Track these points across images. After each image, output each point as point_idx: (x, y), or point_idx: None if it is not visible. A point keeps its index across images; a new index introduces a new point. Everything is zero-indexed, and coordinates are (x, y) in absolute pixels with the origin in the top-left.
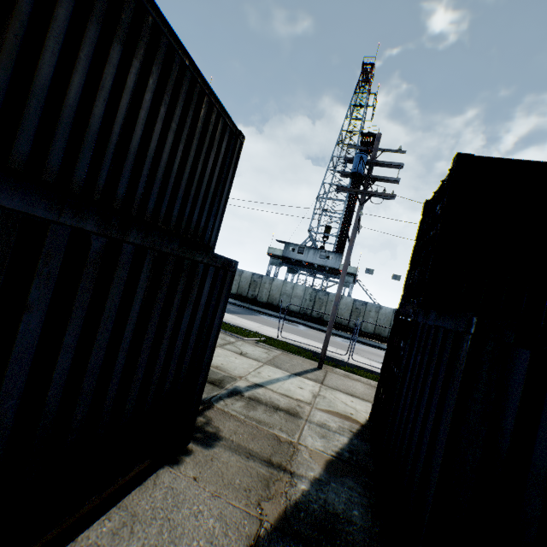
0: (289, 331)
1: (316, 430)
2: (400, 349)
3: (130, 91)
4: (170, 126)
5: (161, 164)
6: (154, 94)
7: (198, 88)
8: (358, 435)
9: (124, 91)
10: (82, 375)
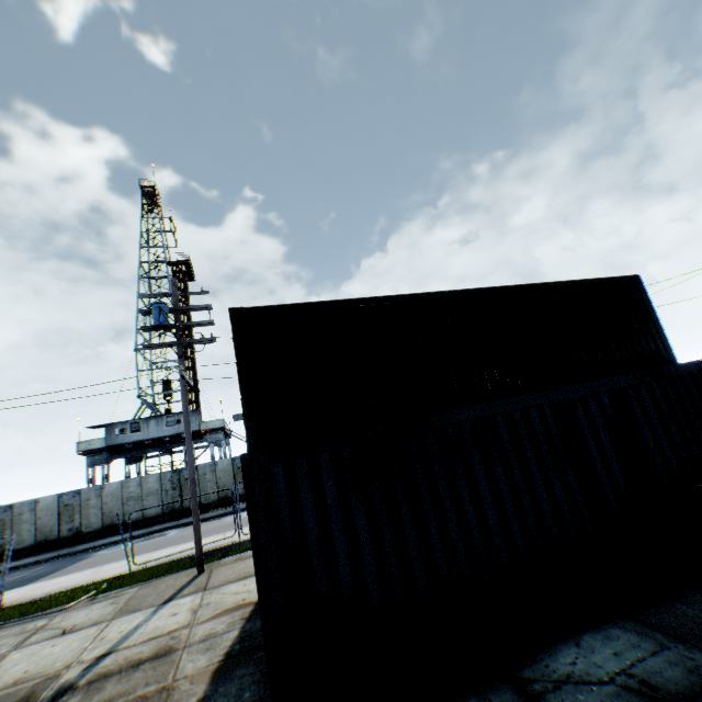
0: (152, 549)
1: (199, 648)
2: None
3: None
4: None
5: None
6: None
7: None
8: (251, 616)
9: None
10: None
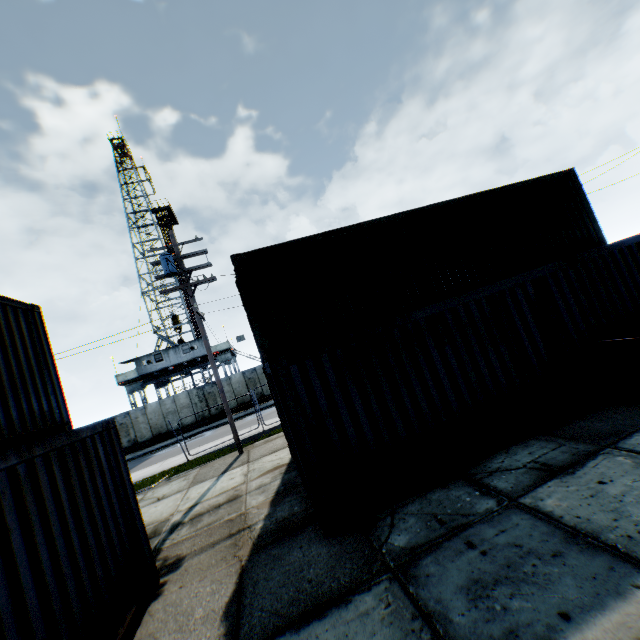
0: (197, 446)
1: (256, 493)
2: None
3: None
4: None
5: None
6: None
7: None
8: (287, 472)
9: None
10: (58, 559)
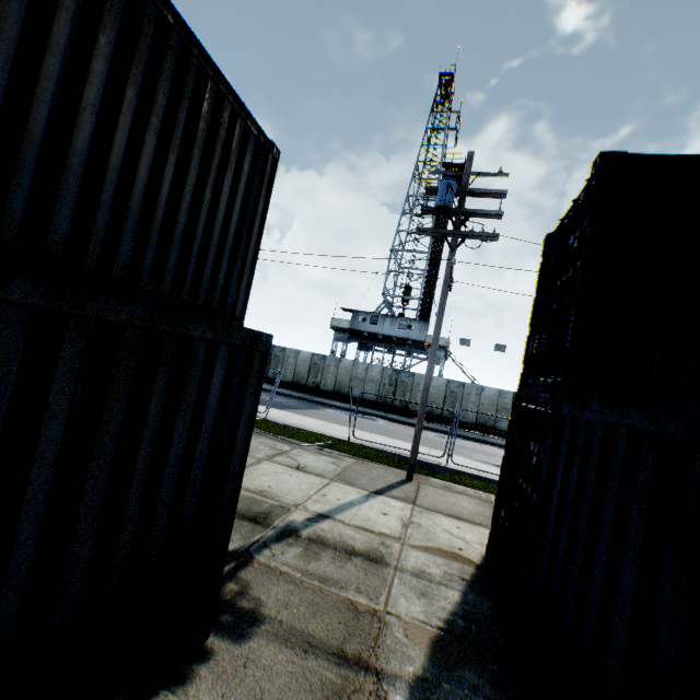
0: (364, 428)
1: (412, 583)
2: (529, 453)
3: (61, 51)
4: (149, 123)
5: (138, 185)
6: (112, 64)
7: (195, 65)
8: (474, 584)
9: (48, 49)
10: None
